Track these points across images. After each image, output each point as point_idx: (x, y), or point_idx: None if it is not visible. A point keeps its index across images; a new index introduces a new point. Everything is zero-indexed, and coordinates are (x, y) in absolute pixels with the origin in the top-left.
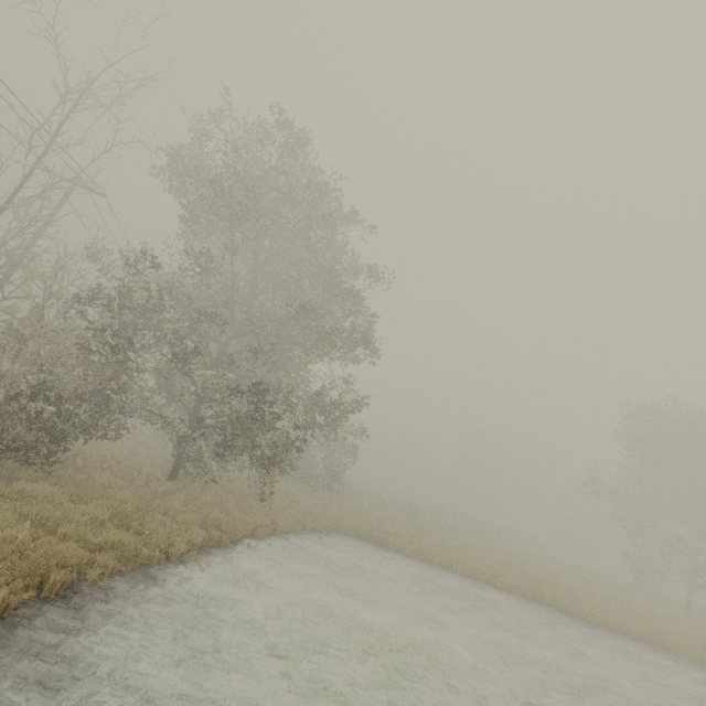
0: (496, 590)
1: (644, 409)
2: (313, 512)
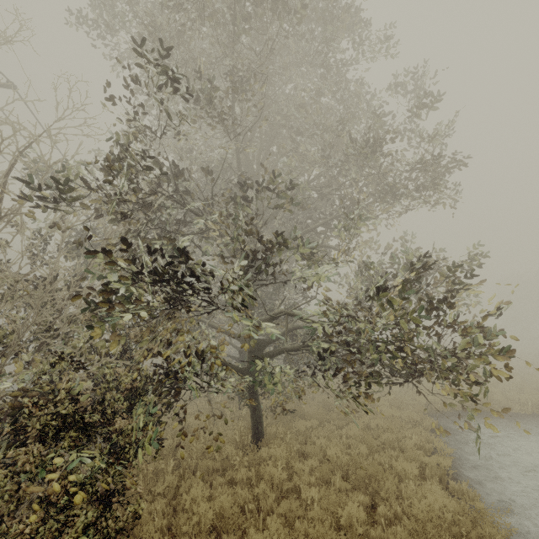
0: None
1: None
2: (401, 402)
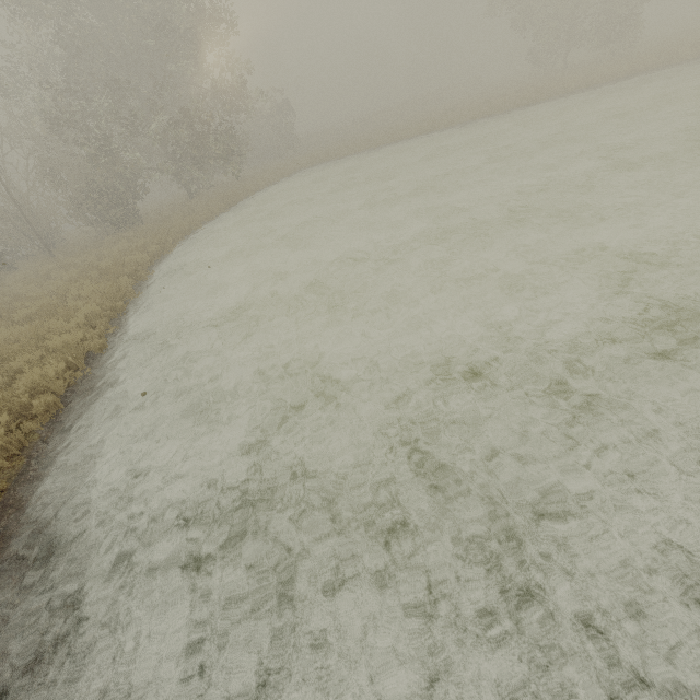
0: (396, 144)
1: None
2: (280, 168)
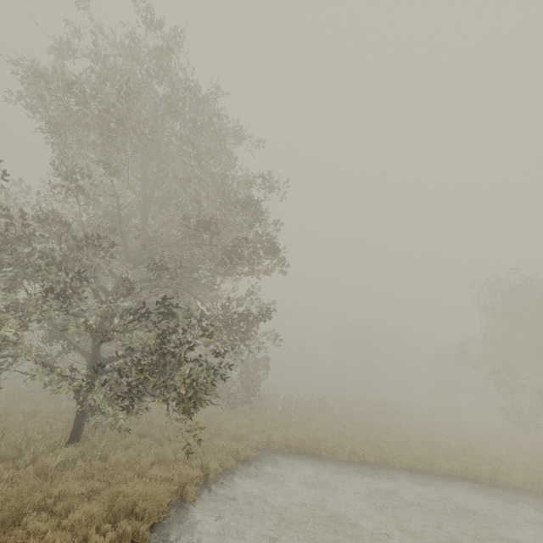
0: (441, 481)
1: (497, 284)
2: (242, 436)
